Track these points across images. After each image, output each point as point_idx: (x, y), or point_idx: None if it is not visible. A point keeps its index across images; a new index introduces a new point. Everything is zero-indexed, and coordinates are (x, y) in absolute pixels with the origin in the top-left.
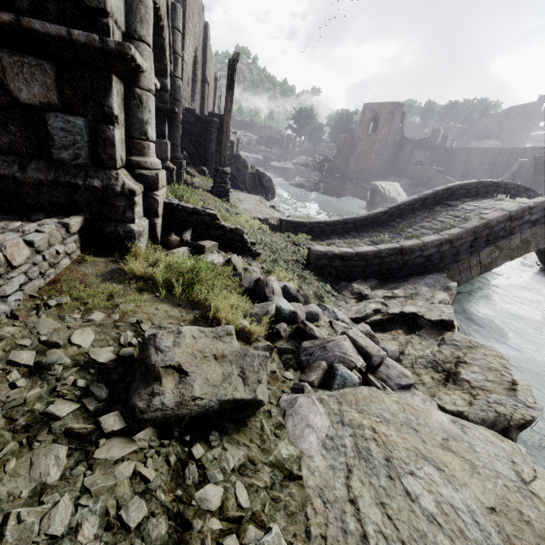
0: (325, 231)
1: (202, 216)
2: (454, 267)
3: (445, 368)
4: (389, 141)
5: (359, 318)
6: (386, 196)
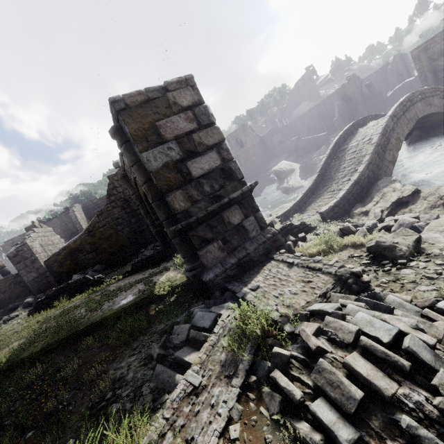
0: (300, 205)
1: (287, 228)
2: (381, 172)
3: (438, 204)
4: (255, 145)
5: (380, 218)
6: (286, 171)
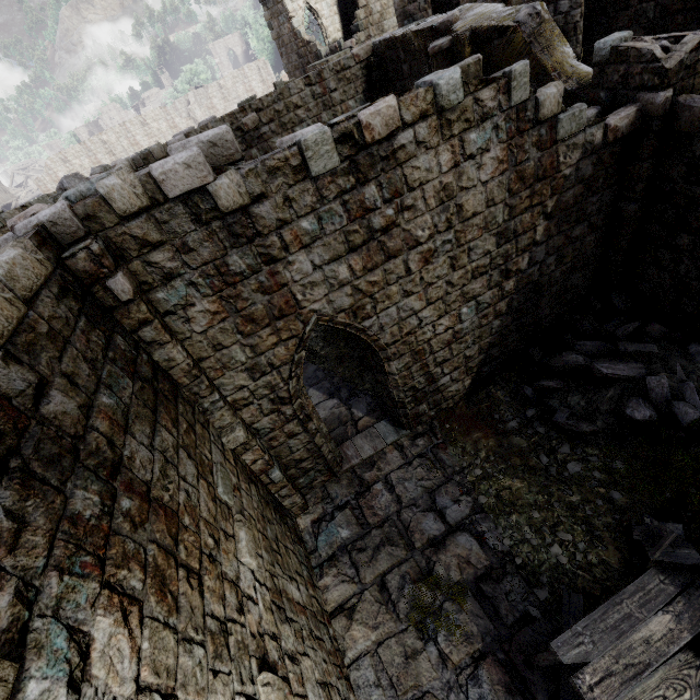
0: None
1: None
2: None
3: None
4: None
5: None
6: None
